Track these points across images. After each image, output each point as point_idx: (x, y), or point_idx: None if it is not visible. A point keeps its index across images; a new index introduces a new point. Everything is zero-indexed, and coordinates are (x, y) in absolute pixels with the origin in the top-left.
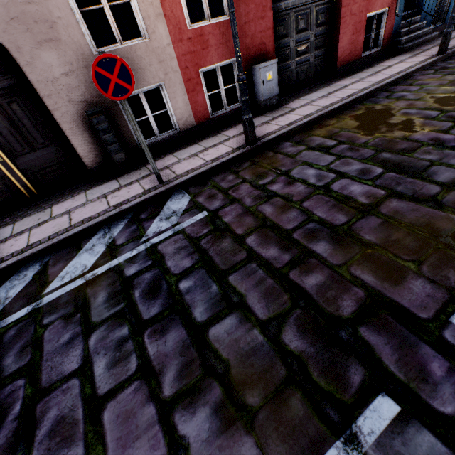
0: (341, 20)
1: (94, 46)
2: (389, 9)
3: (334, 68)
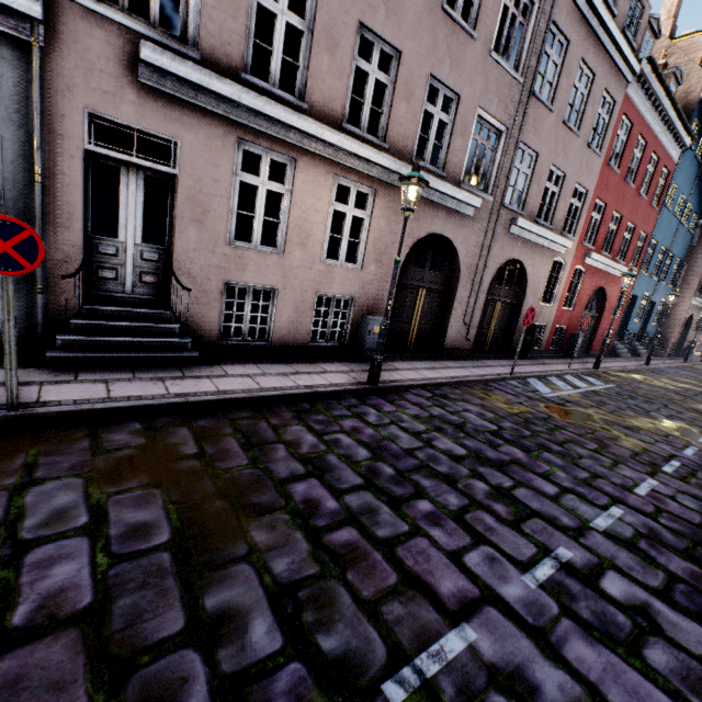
0: (598, 329)
1: (540, 301)
2: (612, 332)
3: (588, 350)
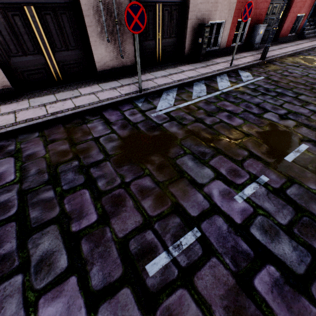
0: (289, 14)
1: None
2: (305, 15)
3: (277, 38)
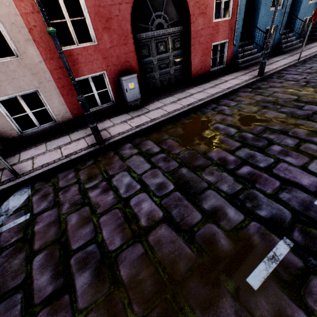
0: (192, 47)
1: None
2: (229, 41)
3: (190, 78)
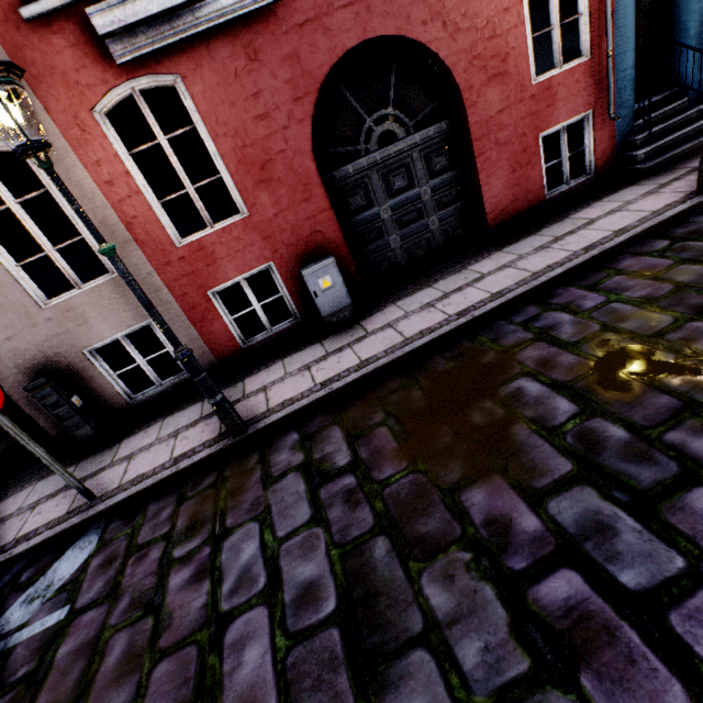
0: (478, 159)
1: (42, 299)
2: (594, 112)
3: (485, 229)
